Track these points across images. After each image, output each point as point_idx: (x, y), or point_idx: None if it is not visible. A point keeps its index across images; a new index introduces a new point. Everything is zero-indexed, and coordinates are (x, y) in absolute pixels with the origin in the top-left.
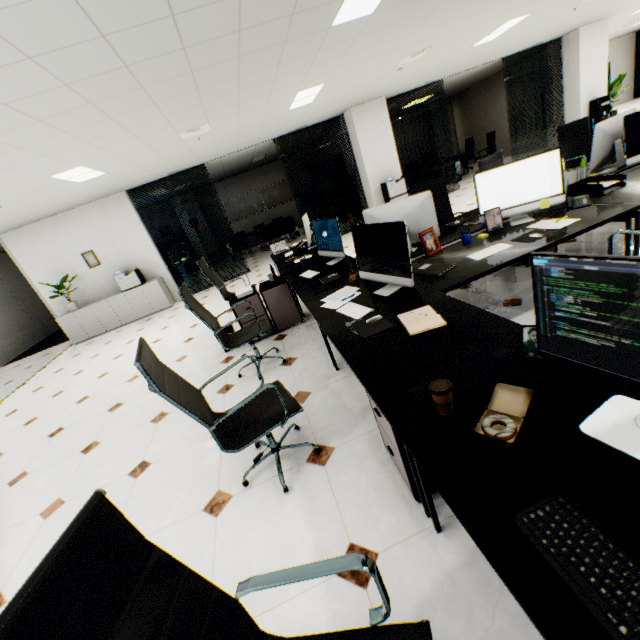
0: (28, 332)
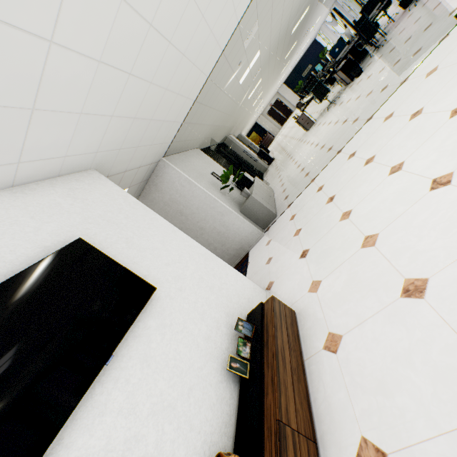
0: None
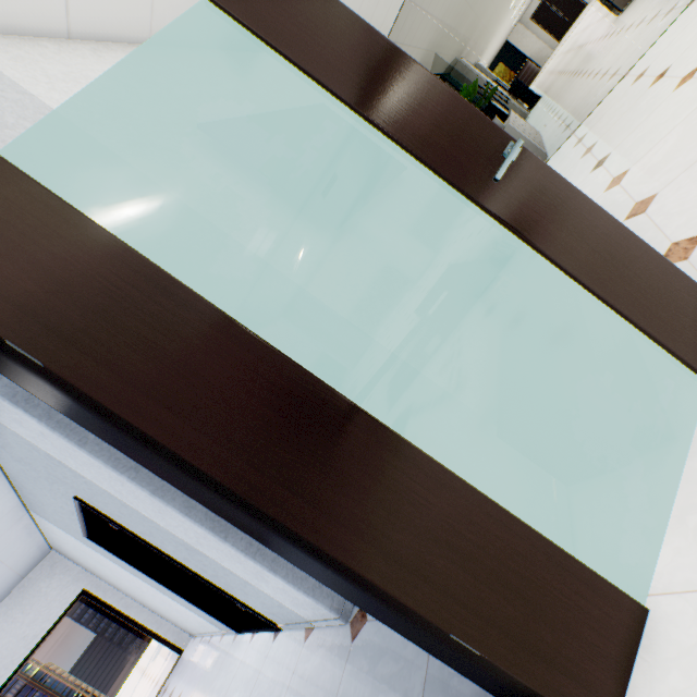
0: None
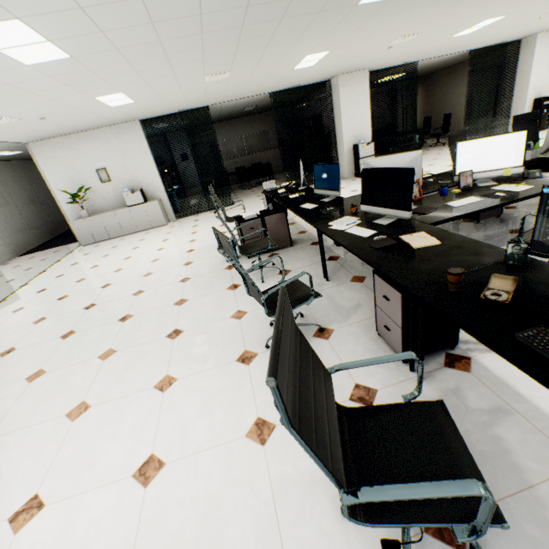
0: (37, 232)
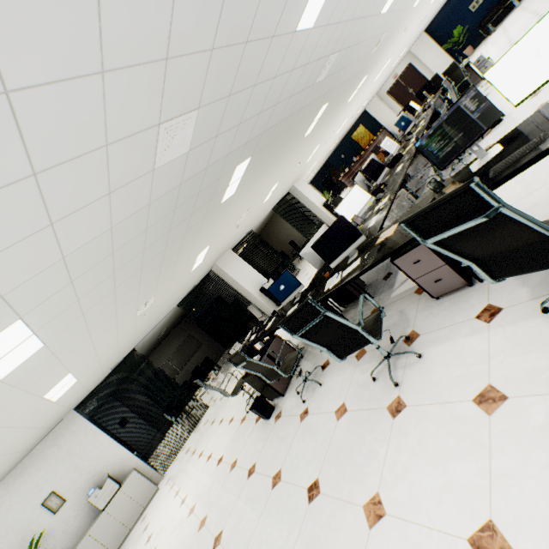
0: None
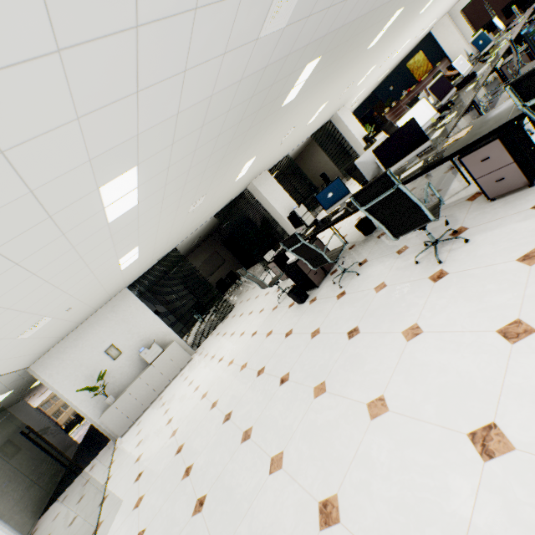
0: (45, 477)
